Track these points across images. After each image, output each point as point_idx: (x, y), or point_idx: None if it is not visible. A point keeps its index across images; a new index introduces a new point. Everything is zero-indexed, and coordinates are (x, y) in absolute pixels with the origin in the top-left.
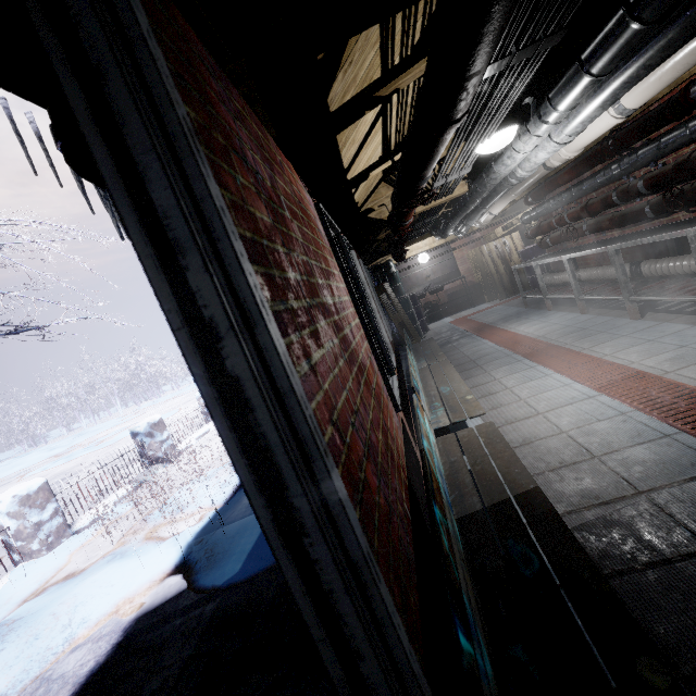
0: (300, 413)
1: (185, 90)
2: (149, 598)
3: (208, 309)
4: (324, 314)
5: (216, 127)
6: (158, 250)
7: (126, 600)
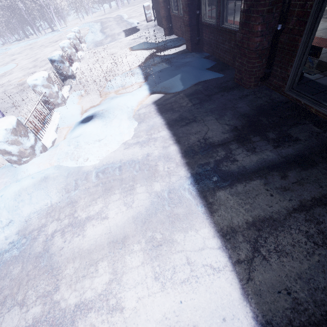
0: None
1: None
2: (151, 99)
3: None
4: None
5: None
6: None
7: (141, 102)
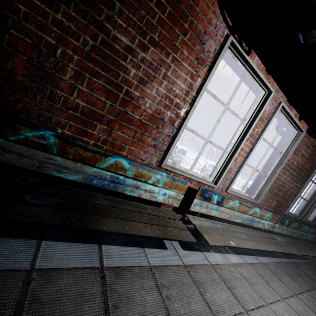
0: None
1: None
2: None
3: None
4: (90, 21)
5: None
6: None
7: None
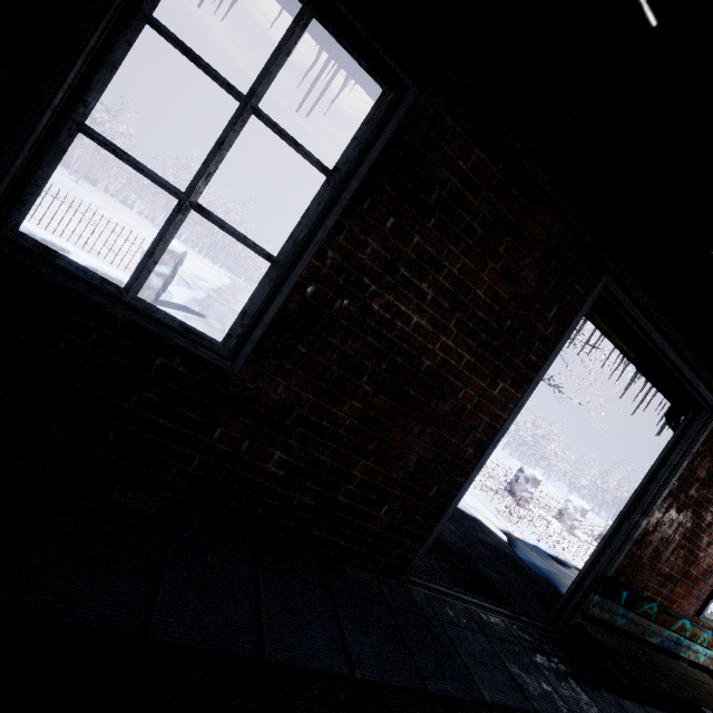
0: (653, 505)
1: (705, 443)
2: (486, 522)
3: (658, 476)
4: (694, 514)
5: (709, 451)
6: (661, 462)
7: (478, 512)
